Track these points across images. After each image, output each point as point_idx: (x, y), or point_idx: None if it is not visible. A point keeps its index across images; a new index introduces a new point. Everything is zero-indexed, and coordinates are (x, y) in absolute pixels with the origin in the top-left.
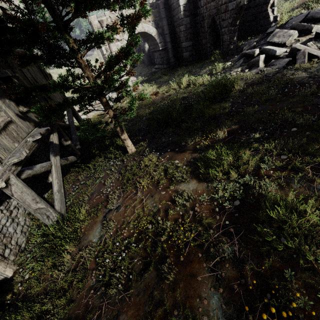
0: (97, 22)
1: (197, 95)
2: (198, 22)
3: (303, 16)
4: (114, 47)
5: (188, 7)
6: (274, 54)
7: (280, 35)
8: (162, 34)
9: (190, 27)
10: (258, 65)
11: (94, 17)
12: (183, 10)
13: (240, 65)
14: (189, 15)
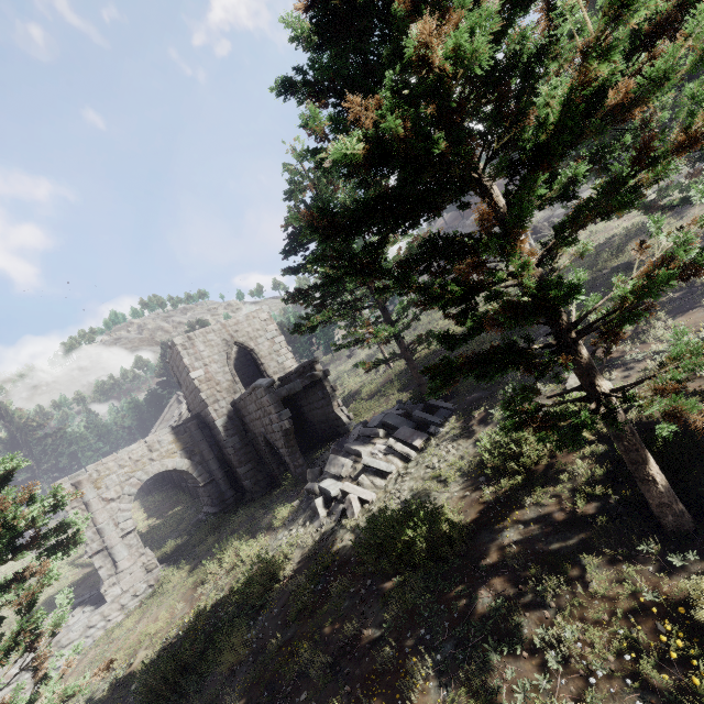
0: (68, 486)
1: (237, 594)
2: (252, 439)
3: (358, 430)
4: (102, 514)
5: (232, 424)
6: (331, 495)
7: (335, 463)
8: (203, 462)
9: (242, 446)
10: (319, 513)
11: (64, 480)
12: (225, 430)
13: (304, 509)
14: (237, 433)
